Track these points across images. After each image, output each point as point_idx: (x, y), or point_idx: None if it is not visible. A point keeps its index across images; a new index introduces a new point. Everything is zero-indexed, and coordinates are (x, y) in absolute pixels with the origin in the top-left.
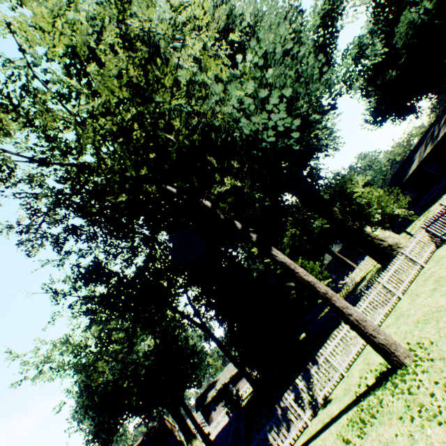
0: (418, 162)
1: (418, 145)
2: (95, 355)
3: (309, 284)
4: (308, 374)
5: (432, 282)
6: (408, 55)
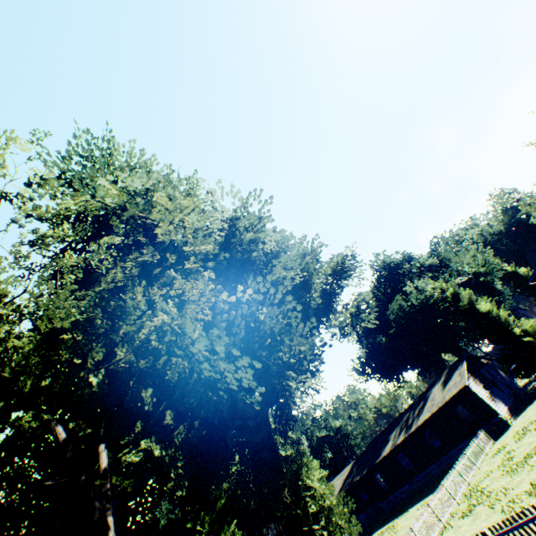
0: (392, 446)
1: (395, 422)
2: None
3: None
4: None
5: None
6: (396, 329)
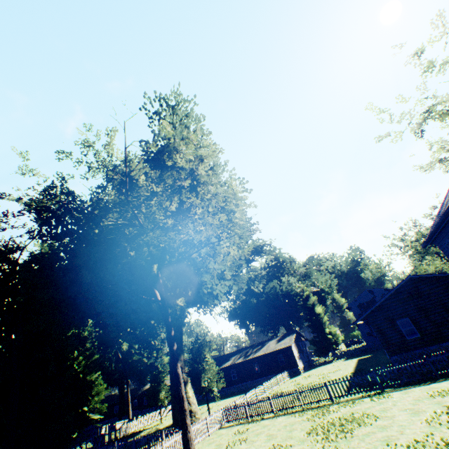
0: (232, 363)
1: (237, 352)
2: None
3: (182, 398)
4: None
5: (215, 444)
6: (265, 299)
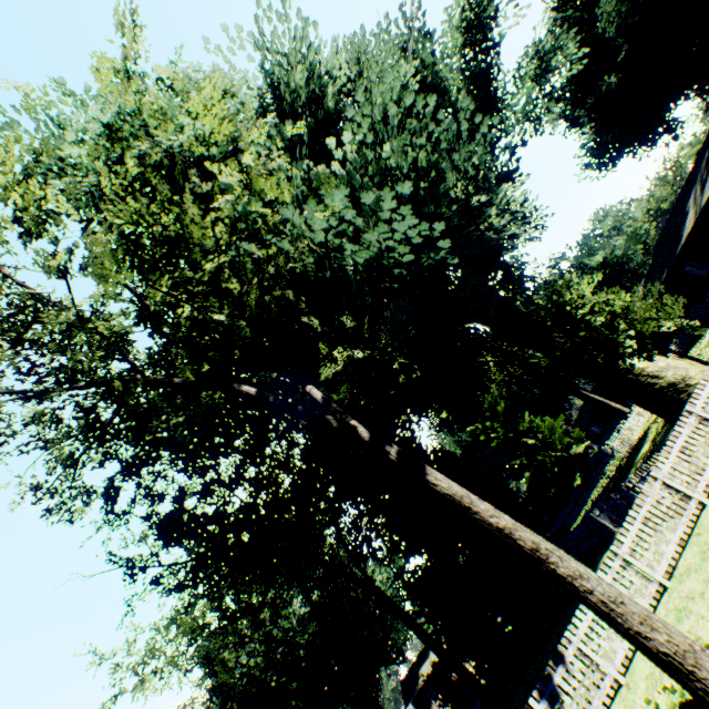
0: (695, 214)
1: (688, 185)
2: (218, 639)
3: (501, 534)
4: (550, 686)
5: None
6: (629, 44)
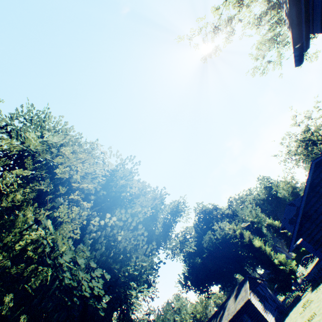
0: None
1: None
2: None
3: None
4: None
5: None
6: (207, 253)
